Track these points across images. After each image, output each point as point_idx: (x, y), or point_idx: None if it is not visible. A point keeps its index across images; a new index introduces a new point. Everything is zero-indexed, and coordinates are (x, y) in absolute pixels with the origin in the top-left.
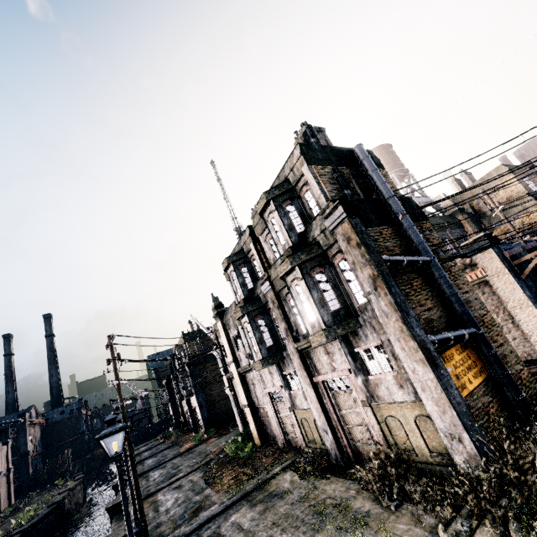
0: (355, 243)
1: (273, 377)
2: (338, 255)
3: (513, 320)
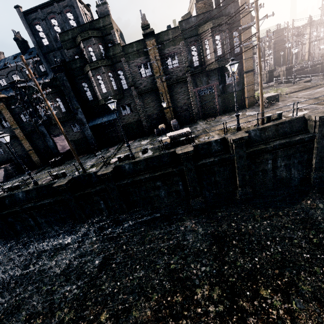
0: None
1: None
2: None
3: None
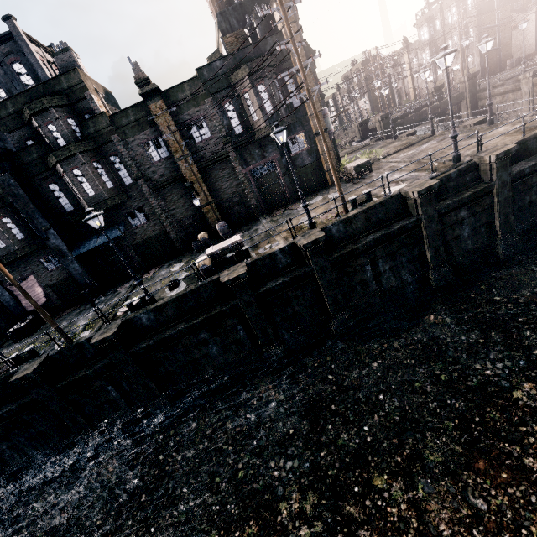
0: (476, 25)
1: (431, 72)
2: (470, 26)
3: (528, 41)
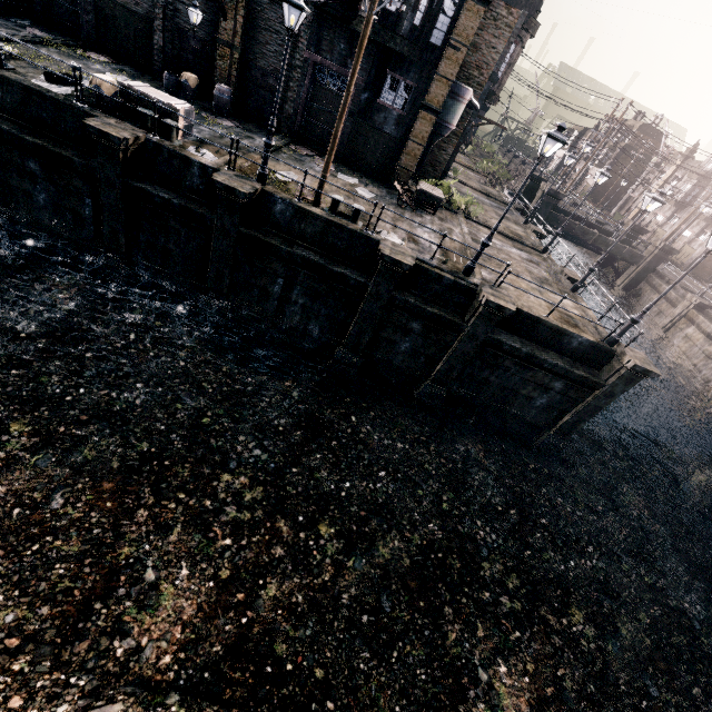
0: None
1: (668, 211)
2: None
3: None
